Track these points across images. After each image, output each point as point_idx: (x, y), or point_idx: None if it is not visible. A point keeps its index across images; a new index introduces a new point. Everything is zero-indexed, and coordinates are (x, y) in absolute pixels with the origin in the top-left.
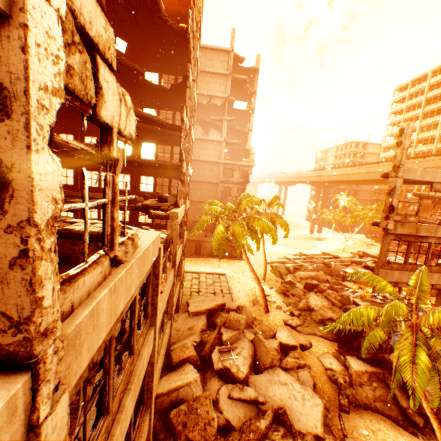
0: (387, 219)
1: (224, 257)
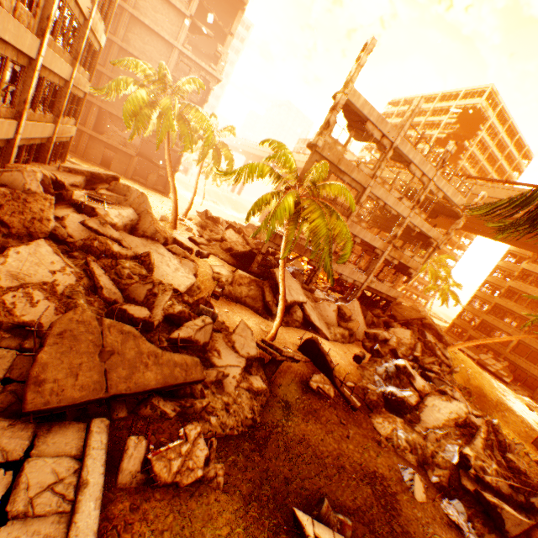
0: (320, 136)
1: (144, 185)
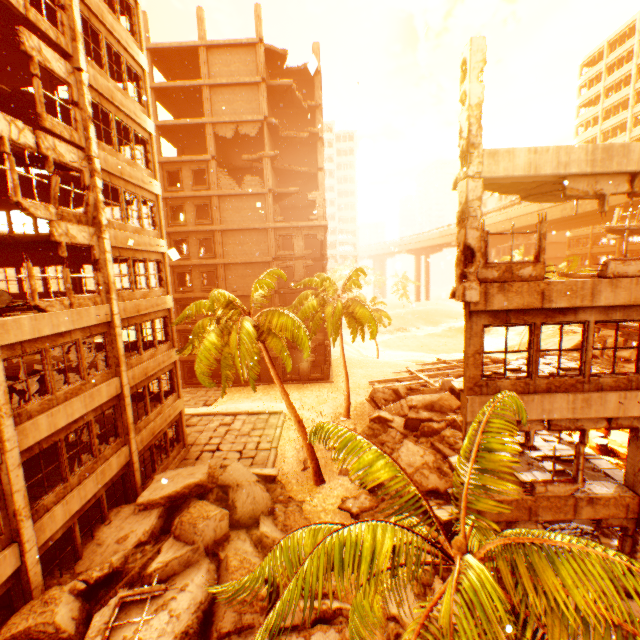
0: (464, 279)
1: (298, 380)
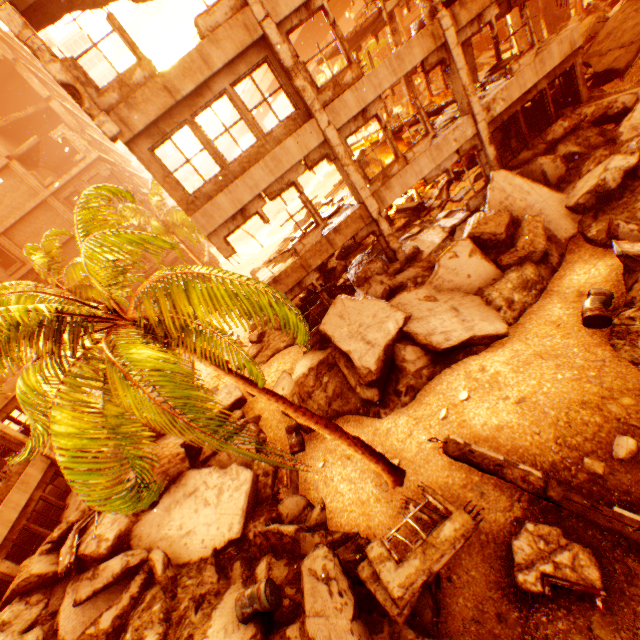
0: (94, 119)
1: None
